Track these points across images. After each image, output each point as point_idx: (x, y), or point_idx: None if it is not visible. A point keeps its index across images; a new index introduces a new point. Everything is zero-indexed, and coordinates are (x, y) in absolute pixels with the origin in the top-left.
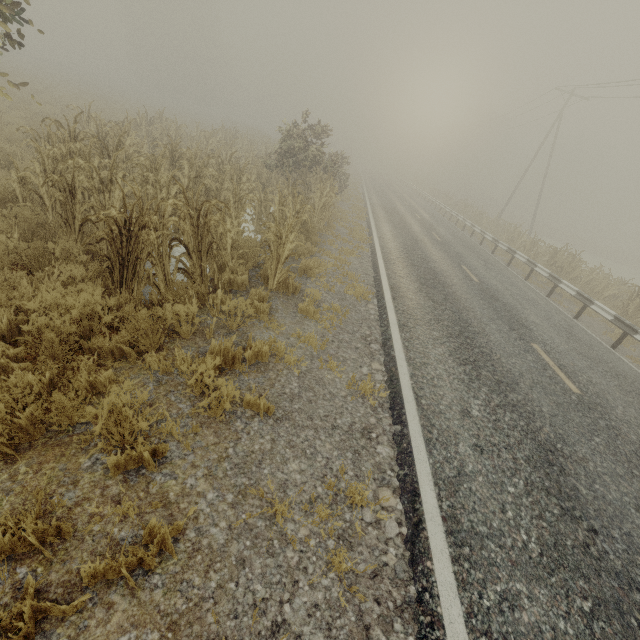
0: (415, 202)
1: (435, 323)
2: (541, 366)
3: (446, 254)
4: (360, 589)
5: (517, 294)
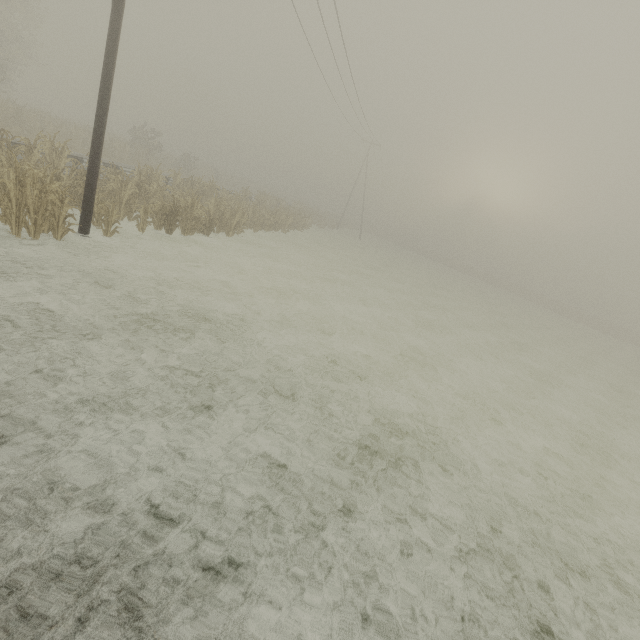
0: None
1: None
2: None
3: None
4: None
5: None
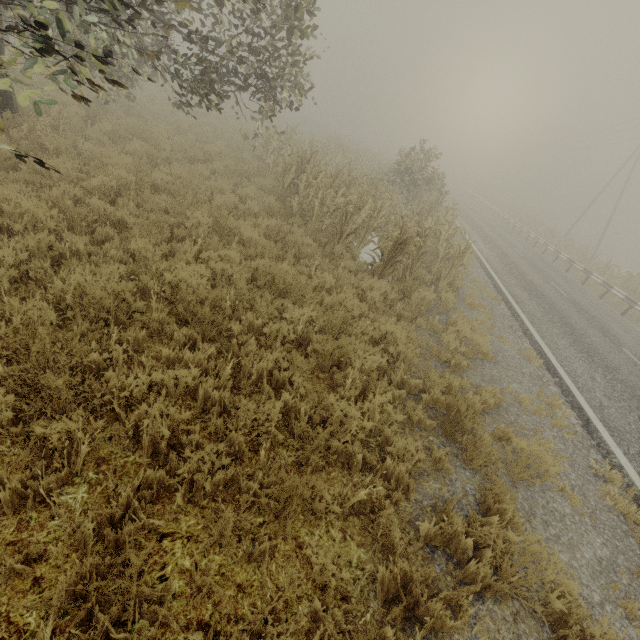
0: (484, 214)
1: (552, 324)
2: (632, 363)
3: (534, 270)
4: (570, 437)
5: (599, 310)
